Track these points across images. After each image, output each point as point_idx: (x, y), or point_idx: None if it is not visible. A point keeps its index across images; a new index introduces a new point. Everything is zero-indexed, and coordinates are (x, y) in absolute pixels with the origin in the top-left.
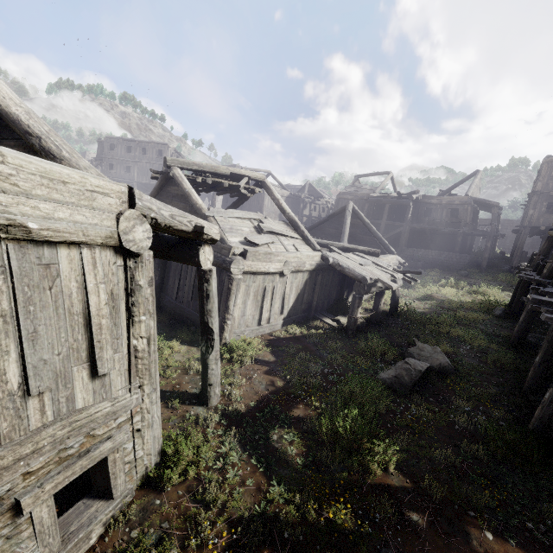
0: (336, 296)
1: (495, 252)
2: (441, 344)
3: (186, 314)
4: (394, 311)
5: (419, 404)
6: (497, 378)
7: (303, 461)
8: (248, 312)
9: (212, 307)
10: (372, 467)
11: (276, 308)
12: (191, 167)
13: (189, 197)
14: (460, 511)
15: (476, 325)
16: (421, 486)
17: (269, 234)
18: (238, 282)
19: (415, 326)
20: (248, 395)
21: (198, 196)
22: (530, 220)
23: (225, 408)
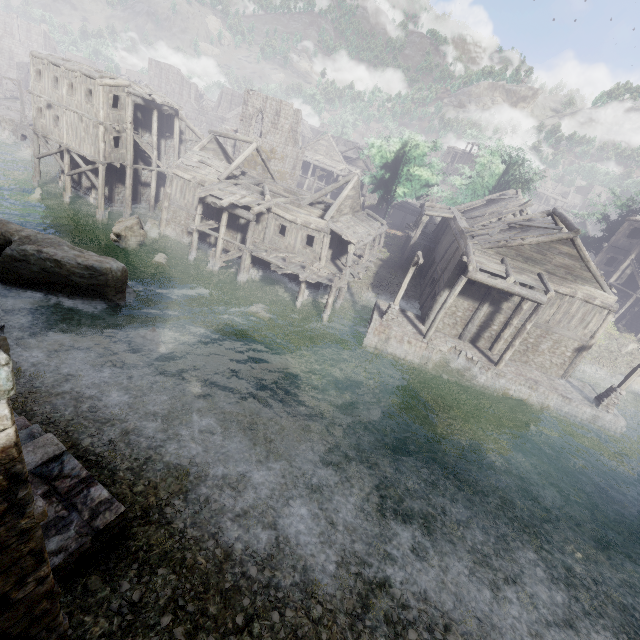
0: None
1: None
2: None
3: None
4: None
5: None
6: None
7: None
8: None
9: None
10: None
11: None
12: None
13: None
14: None
15: None
16: None
17: None
18: None
19: None
20: None
21: None
22: None
23: None
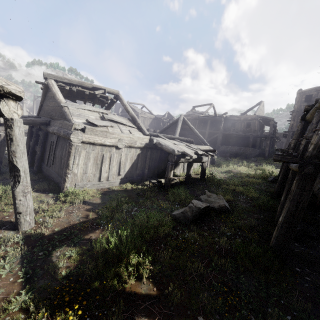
0: (164, 168)
1: (274, 149)
2: (226, 195)
3: (50, 174)
4: (203, 178)
5: (194, 231)
6: (259, 215)
7: (67, 273)
8: (89, 171)
9: (15, 148)
10: (125, 277)
11: (114, 170)
12: (63, 80)
13: (55, 95)
14: (190, 317)
15: (254, 185)
16: (164, 294)
17: (110, 122)
18: (75, 147)
19: (213, 185)
20: (60, 223)
21: (61, 95)
22: (291, 127)
23: (33, 232)
